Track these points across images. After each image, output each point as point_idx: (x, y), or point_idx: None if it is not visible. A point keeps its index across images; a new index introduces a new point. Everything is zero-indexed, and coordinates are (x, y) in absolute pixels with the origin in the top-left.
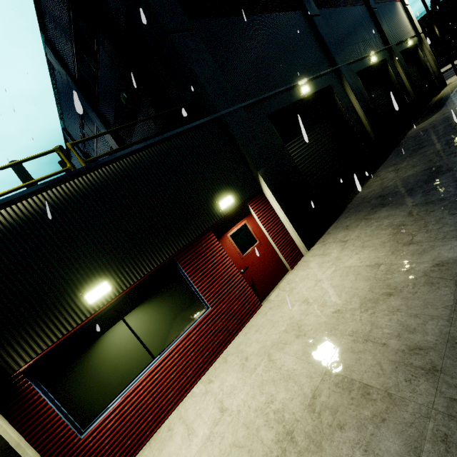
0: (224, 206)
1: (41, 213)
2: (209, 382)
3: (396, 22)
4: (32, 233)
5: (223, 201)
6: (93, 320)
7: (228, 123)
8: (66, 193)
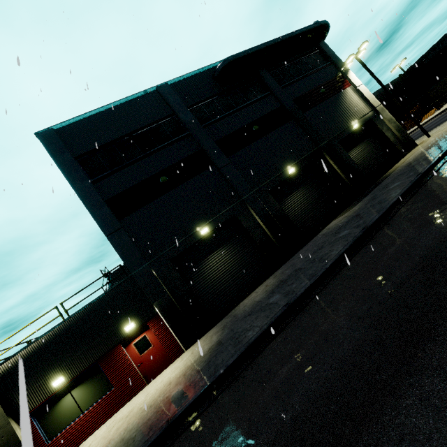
0: (128, 330)
1: (41, 346)
2: (100, 429)
3: (339, 112)
4: (37, 355)
5: (127, 327)
6: (57, 393)
7: (137, 278)
8: (52, 335)
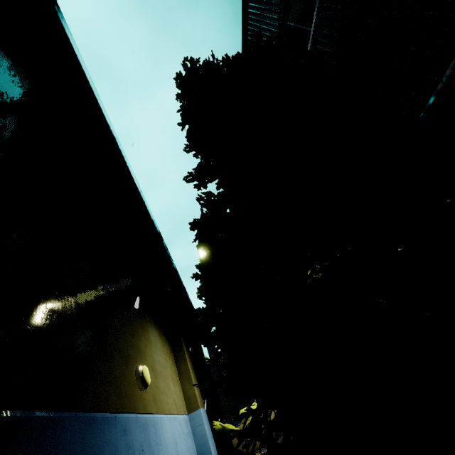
0: None
1: None
2: None
3: None
4: None
5: None
6: None
7: None
8: None
